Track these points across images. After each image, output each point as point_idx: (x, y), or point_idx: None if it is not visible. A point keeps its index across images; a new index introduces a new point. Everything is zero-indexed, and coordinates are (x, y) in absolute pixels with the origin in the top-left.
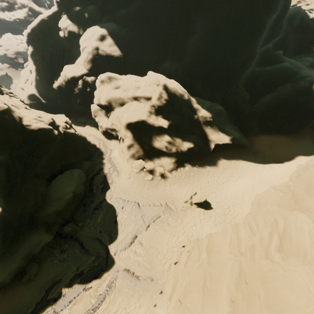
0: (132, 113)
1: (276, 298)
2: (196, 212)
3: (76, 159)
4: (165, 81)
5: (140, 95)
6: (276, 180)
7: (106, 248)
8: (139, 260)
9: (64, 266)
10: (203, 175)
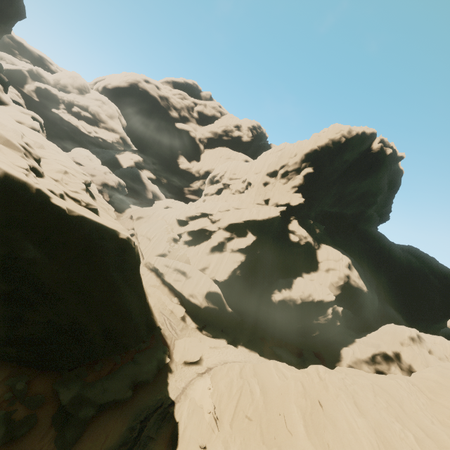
0: None
1: None
2: None
3: None
4: None
5: None
6: None
7: None
8: None
9: None
10: None
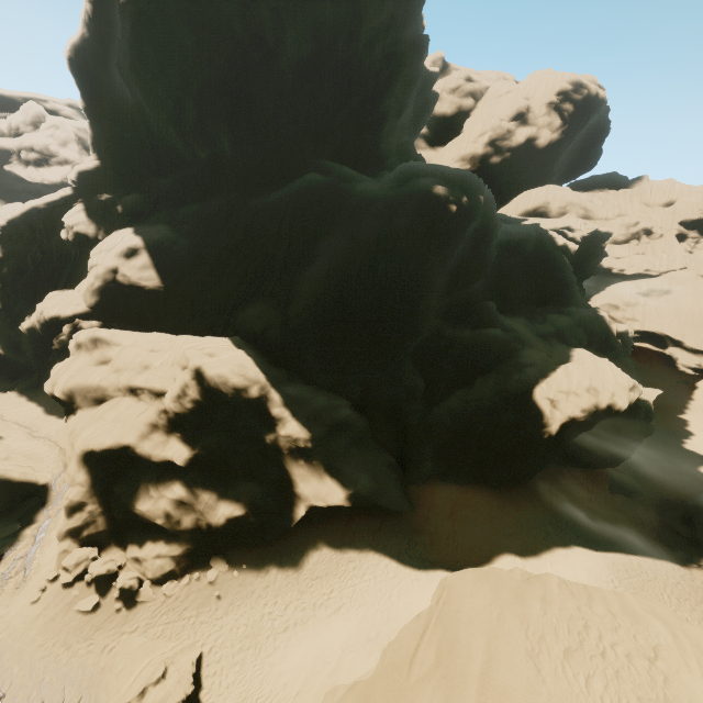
0: (106, 426)
1: None
2: None
3: None
4: (201, 361)
5: (143, 385)
6: None
7: None
8: None
9: None
10: (249, 599)
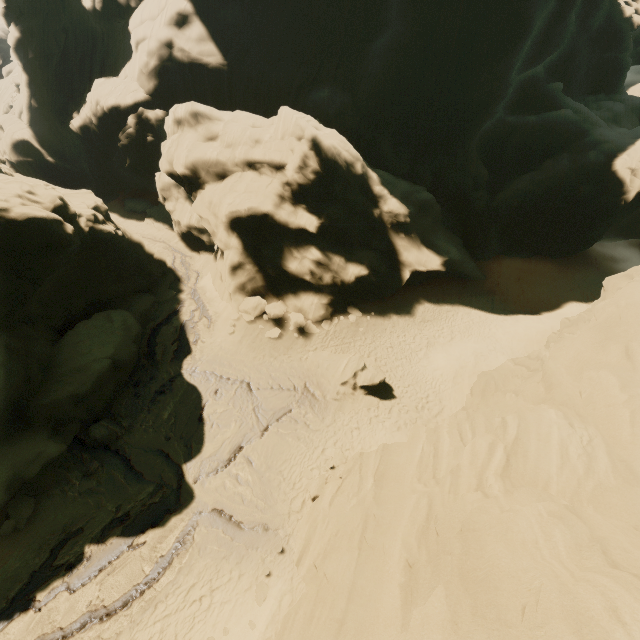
0: (242, 196)
1: (479, 559)
2: (363, 403)
3: (120, 289)
4: (315, 130)
5: (261, 158)
6: (522, 346)
7: (178, 470)
8: (244, 492)
9: (90, 504)
10: (384, 333)
